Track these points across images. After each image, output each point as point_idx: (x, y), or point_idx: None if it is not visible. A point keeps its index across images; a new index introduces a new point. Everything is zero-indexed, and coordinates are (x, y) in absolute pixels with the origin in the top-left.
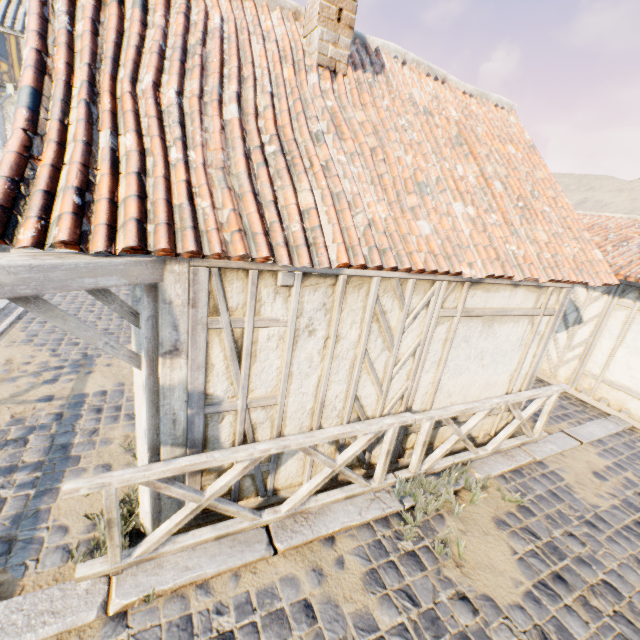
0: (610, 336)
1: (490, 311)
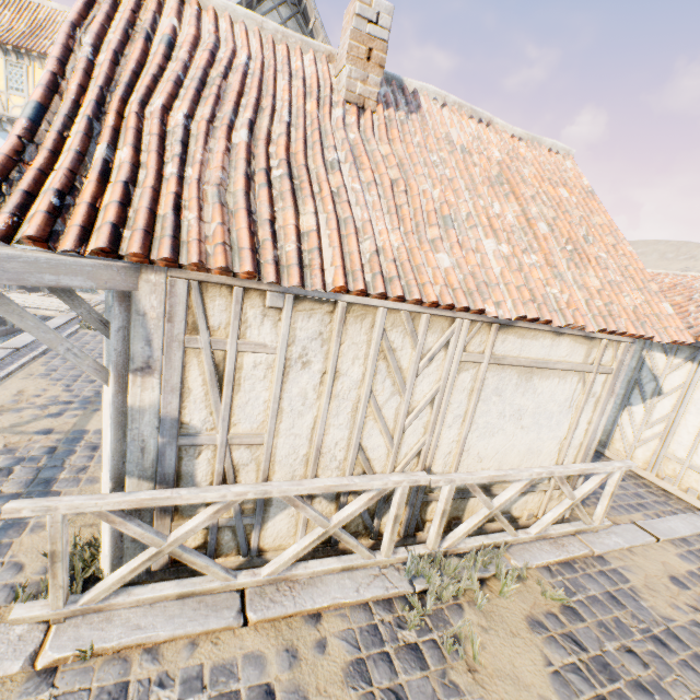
0: (697, 411)
1: (526, 361)
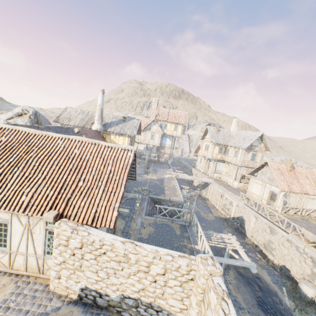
0: None
1: (312, 198)
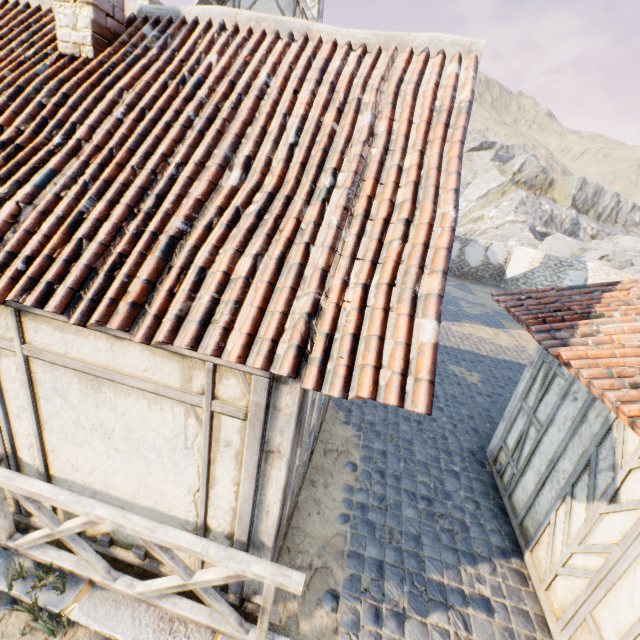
0: None
1: (77, 363)
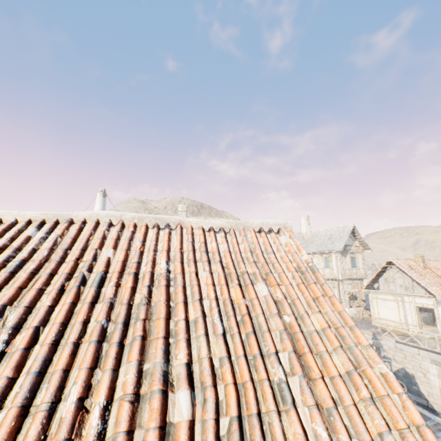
0: None
1: None
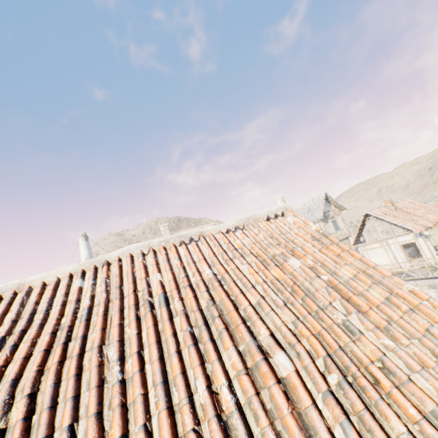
0: None
1: None
